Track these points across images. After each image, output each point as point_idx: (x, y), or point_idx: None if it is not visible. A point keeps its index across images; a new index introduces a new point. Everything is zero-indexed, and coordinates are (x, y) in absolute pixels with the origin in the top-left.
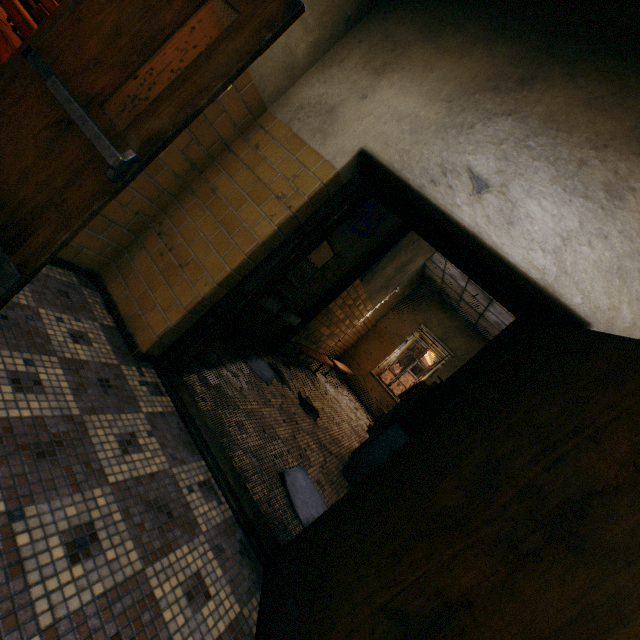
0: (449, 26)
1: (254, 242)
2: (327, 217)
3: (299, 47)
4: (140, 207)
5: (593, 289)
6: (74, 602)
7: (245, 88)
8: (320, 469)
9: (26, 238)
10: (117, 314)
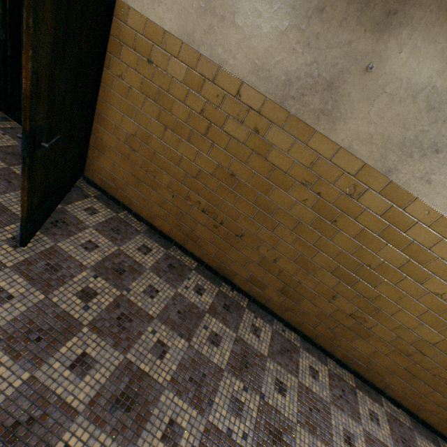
0: None
1: None
2: None
3: None
4: None
5: None
6: None
7: None
8: None
9: None
10: None
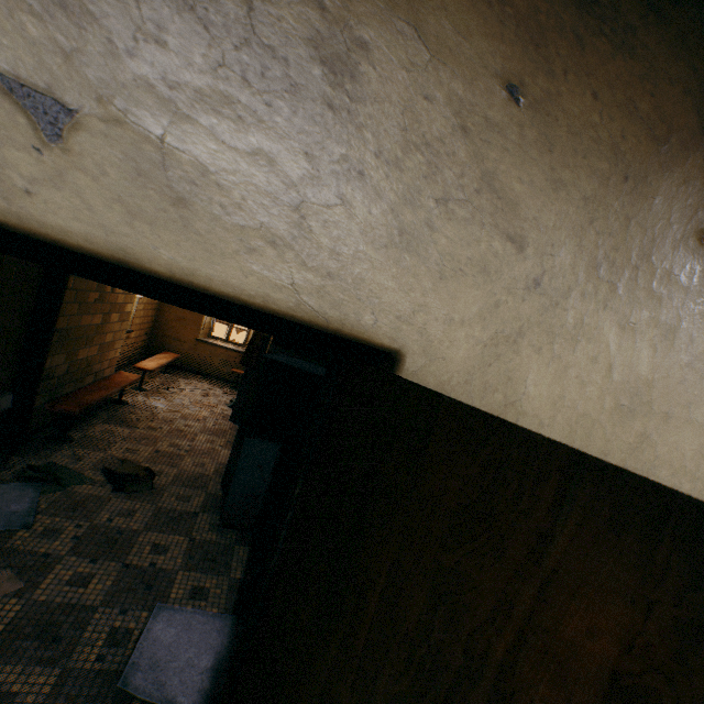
0: None
1: None
2: None
3: None
4: None
5: (382, 288)
6: None
7: None
8: (190, 565)
9: None
10: None
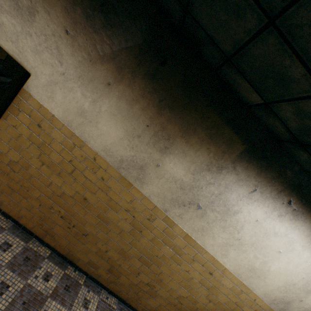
0: None
1: None
2: None
3: None
4: None
5: (30, 59)
6: None
7: None
8: None
9: None
10: None
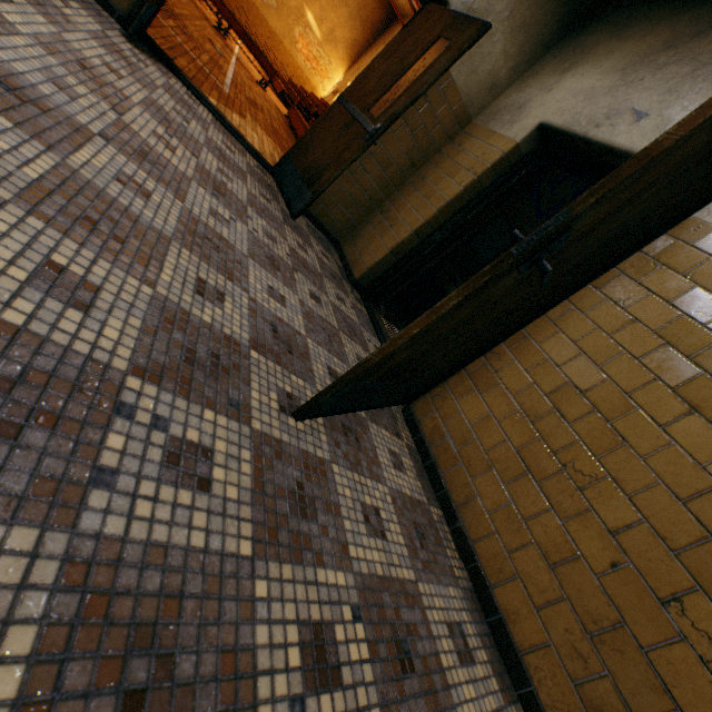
0: (635, 20)
1: (444, 201)
2: (506, 181)
3: (501, 72)
4: (373, 194)
5: None
6: (310, 305)
7: (456, 106)
8: None
9: (319, 180)
10: (345, 261)
